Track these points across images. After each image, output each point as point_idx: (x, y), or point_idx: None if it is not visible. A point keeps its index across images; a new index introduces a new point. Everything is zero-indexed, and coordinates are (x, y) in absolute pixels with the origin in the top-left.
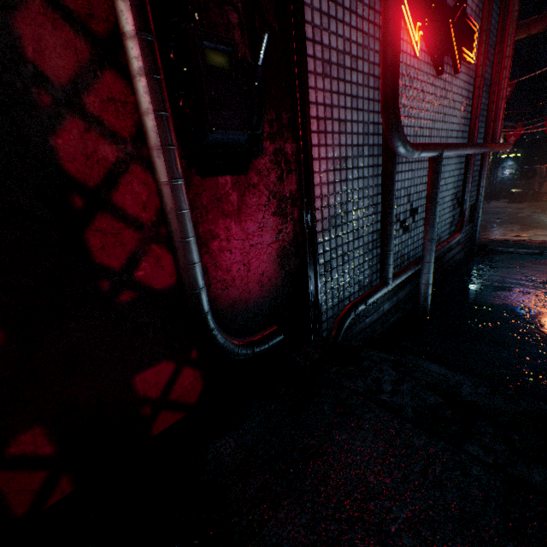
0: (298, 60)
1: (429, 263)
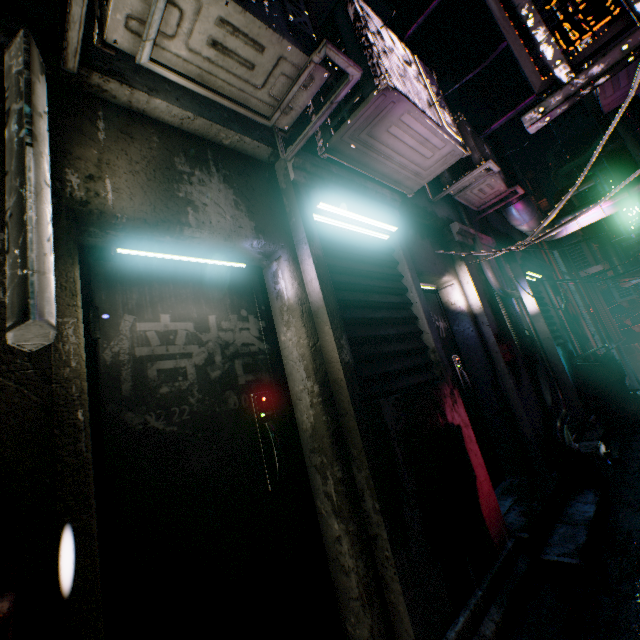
0: (590, 332)
1: (632, 378)
